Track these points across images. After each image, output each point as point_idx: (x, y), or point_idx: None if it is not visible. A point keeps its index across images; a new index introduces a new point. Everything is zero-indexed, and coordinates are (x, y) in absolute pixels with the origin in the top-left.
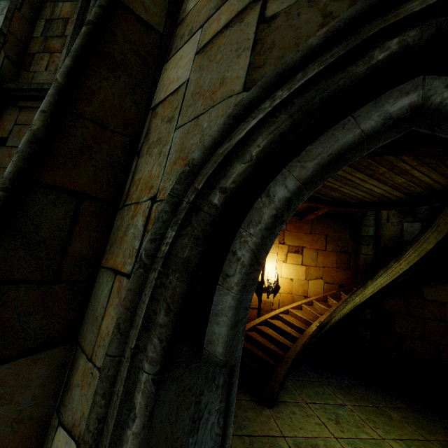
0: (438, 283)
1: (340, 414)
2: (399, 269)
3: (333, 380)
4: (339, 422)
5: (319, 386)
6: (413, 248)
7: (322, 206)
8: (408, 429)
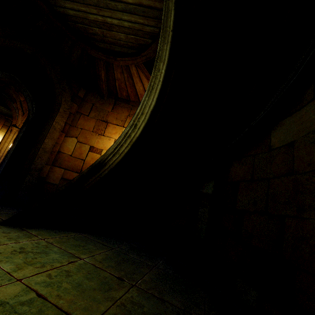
0: (287, 118)
1: (49, 254)
2: (159, 76)
3: (134, 255)
4: (23, 253)
5: (101, 247)
6: (161, 36)
7: (128, 60)
8: (95, 305)
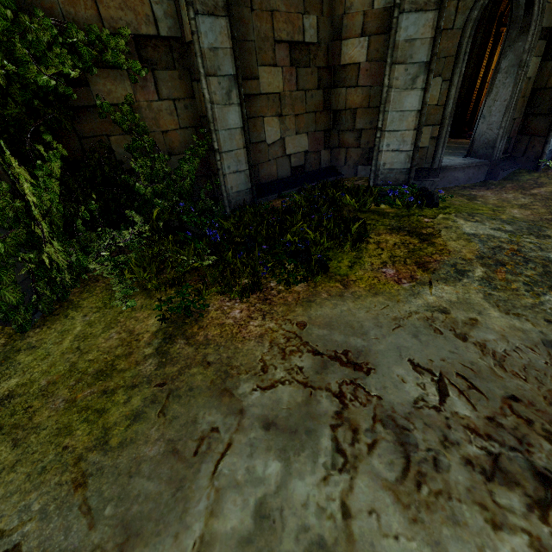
0: None
1: None
2: None
3: None
4: None
5: None
6: None
7: None
8: None
